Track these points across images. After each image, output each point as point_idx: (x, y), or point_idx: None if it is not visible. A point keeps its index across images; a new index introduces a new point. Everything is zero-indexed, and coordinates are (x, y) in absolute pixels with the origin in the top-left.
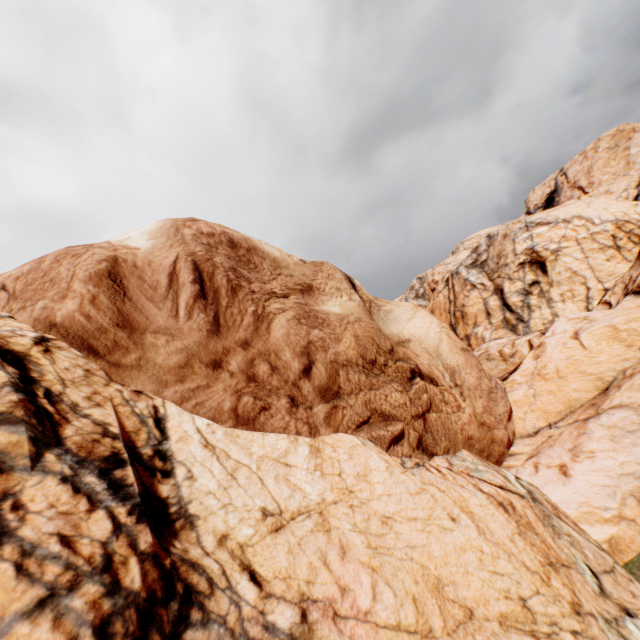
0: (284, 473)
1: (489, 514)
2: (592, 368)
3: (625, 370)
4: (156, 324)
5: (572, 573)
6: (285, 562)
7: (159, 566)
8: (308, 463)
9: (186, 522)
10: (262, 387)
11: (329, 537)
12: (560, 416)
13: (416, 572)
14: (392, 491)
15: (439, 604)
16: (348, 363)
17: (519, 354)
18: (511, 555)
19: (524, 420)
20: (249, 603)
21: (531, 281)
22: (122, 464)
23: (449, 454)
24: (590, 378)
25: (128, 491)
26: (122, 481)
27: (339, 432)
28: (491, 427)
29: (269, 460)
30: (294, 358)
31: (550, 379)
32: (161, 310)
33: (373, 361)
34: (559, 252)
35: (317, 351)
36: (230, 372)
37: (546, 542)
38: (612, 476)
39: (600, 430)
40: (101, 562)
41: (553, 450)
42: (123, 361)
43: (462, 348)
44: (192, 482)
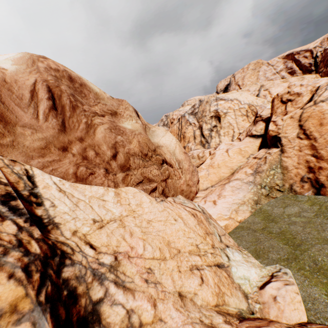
0: (102, 204)
1: (188, 218)
2: (230, 164)
3: (241, 166)
4: (23, 121)
5: (213, 236)
6: (106, 240)
7: (47, 244)
8: (114, 200)
9: (54, 226)
10: (91, 163)
11: (125, 229)
12: (216, 182)
13: (160, 239)
14: (152, 210)
15: (168, 249)
16: (134, 154)
17: (205, 157)
18: (194, 231)
19: (203, 184)
20: (91, 256)
21: (214, 125)
22: (14, 198)
23: (174, 197)
24: (229, 168)
25: (21, 212)
26: (17, 207)
27: (128, 186)
28: (191, 186)
29: (95, 198)
30: (108, 149)
31: (215, 168)
32: (26, 113)
33: (146, 154)
34: (226, 114)
35: (120, 147)
36: (73, 154)
37: (206, 226)
38: (230, 204)
39: (229, 188)
40: (16, 243)
41: (212, 195)
42: (1, 142)
43: (184, 152)
44: (55, 208)
